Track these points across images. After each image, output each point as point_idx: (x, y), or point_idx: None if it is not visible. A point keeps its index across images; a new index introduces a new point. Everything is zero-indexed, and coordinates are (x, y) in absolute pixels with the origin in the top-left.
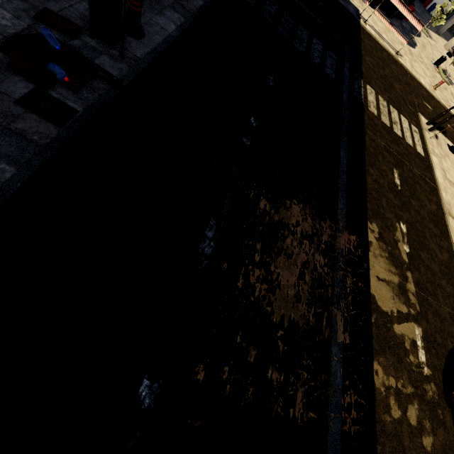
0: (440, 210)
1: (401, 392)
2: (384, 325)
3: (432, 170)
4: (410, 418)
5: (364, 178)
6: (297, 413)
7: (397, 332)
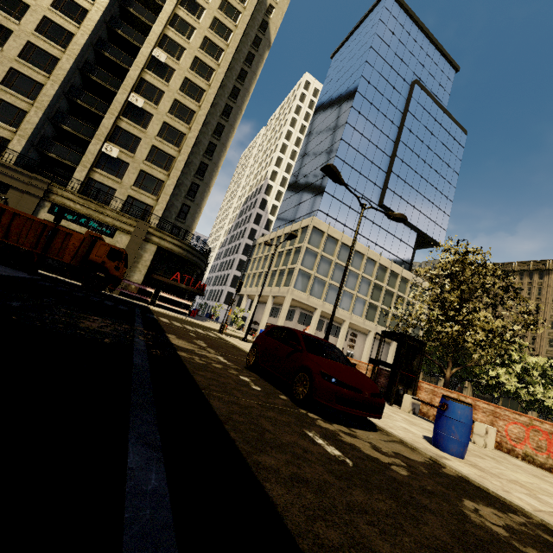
0: (236, 347)
1: (205, 360)
2: (186, 349)
3: (227, 341)
4: (215, 365)
5: (161, 328)
6: (106, 341)
7: (199, 353)
